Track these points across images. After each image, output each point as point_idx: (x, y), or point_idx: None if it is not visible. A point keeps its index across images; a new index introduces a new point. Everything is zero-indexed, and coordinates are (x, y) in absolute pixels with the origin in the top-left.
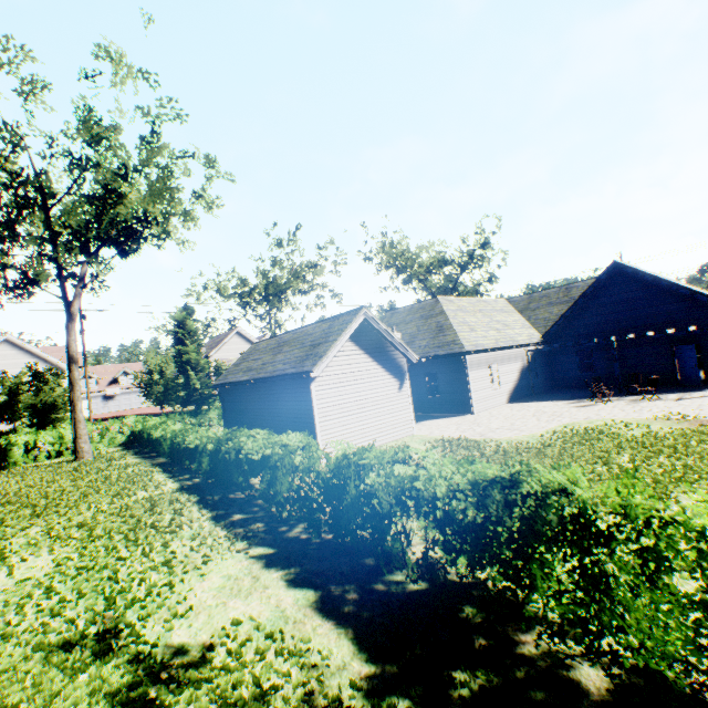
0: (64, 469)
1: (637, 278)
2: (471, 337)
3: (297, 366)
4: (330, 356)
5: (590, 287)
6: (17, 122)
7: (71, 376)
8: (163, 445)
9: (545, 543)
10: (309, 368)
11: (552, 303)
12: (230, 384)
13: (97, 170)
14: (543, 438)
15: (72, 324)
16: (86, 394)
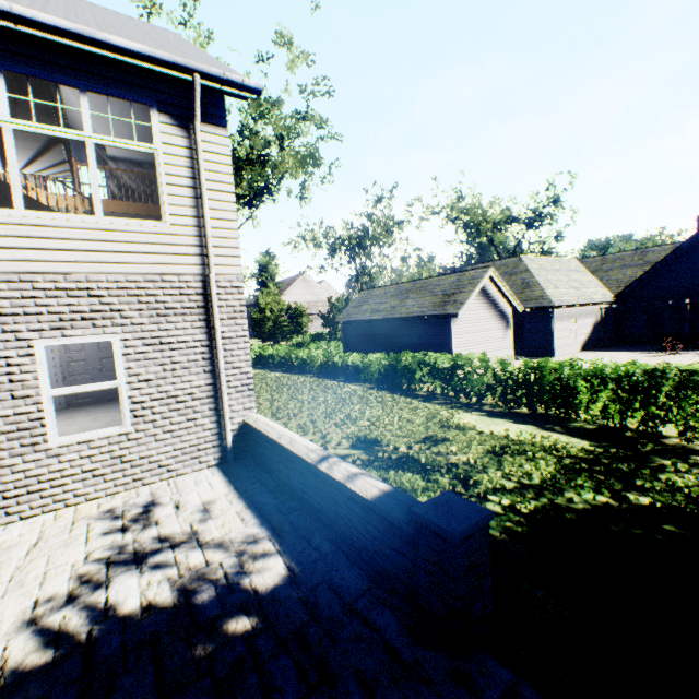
0: None
1: None
2: (556, 294)
3: (437, 310)
4: (467, 303)
5: (670, 253)
6: None
7: None
8: (309, 365)
9: (691, 391)
10: (453, 312)
11: (626, 266)
12: (360, 321)
13: (253, 138)
14: None
15: None
16: None
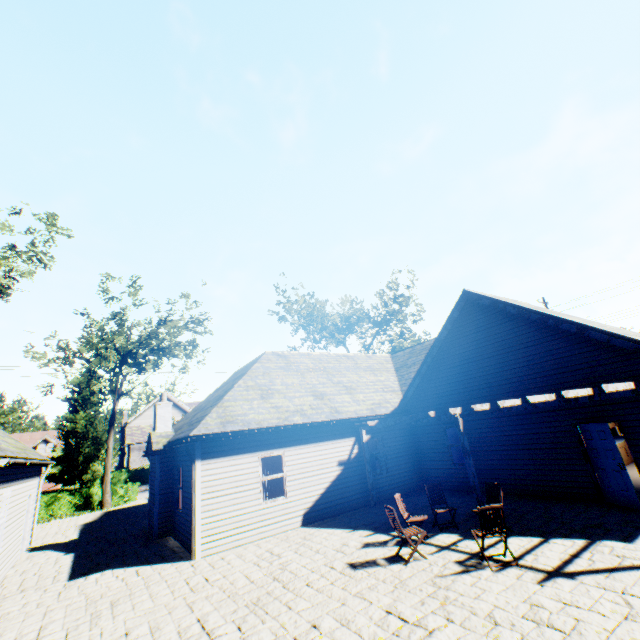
0: None
1: (501, 312)
2: (243, 409)
3: None
4: None
5: (442, 329)
6: None
7: None
8: None
9: None
10: None
11: None
12: None
13: None
14: None
15: None
16: None
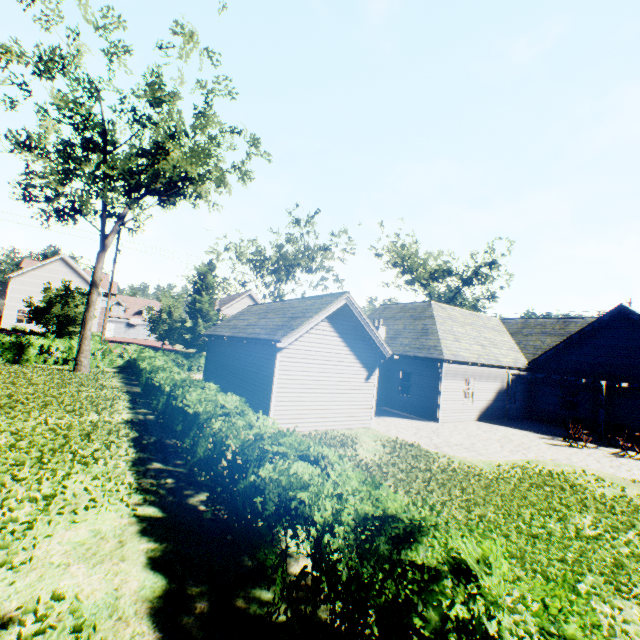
0: (56, 376)
1: None
2: (453, 347)
3: (270, 333)
4: (301, 331)
5: (589, 325)
6: (101, 78)
7: (90, 298)
8: (143, 376)
9: None
10: (278, 338)
11: (546, 333)
12: (215, 336)
13: (154, 129)
14: (500, 469)
15: (103, 254)
16: (114, 318)
